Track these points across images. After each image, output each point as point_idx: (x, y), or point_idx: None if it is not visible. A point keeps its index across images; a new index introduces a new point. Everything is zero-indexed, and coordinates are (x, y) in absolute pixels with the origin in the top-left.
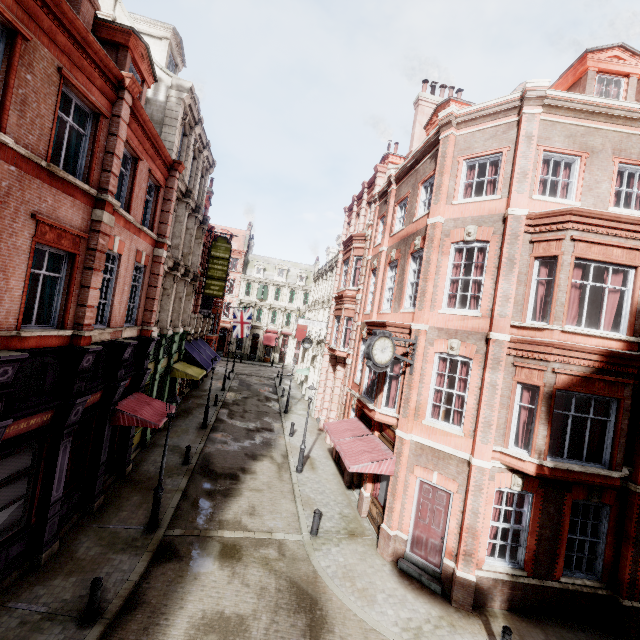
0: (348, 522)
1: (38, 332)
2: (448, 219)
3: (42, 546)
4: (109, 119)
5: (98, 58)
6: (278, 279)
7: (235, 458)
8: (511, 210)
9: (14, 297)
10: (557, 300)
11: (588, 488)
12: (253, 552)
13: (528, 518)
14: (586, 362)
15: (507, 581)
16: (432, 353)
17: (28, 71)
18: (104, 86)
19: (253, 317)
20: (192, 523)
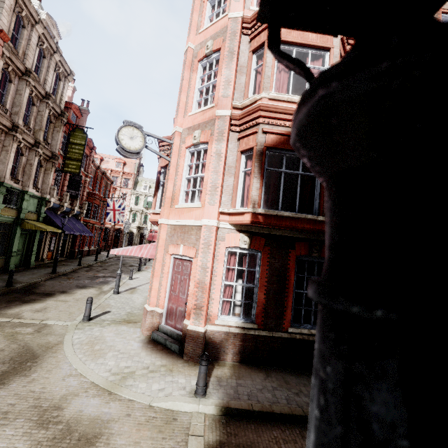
0: (131, 316)
1: None
2: (197, 45)
3: None
4: None
5: None
6: None
7: (64, 287)
8: (230, 14)
9: None
10: (264, 74)
11: (309, 244)
12: (7, 329)
13: (258, 275)
14: (290, 123)
15: (238, 334)
16: (184, 149)
17: None
18: None
19: (141, 221)
20: None
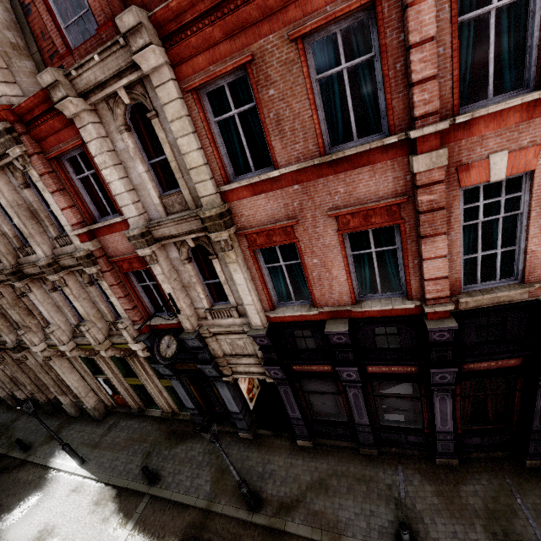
0: None
1: (368, 308)
2: None
3: (436, 452)
4: None
5: None
6: None
7: None
8: None
9: (341, 282)
10: None
11: None
12: None
13: None
14: None
15: None
16: None
17: (269, 87)
18: None
19: None
20: None
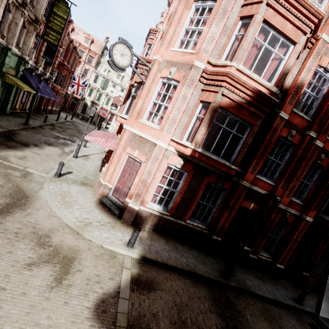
0: (86, 180)
1: None
2: None
3: None
4: None
5: None
6: (116, 80)
7: (35, 140)
8: None
9: None
10: (242, 46)
11: (218, 177)
12: (1, 169)
13: (180, 186)
14: (243, 94)
15: (157, 215)
16: (158, 77)
17: None
18: None
19: (95, 97)
20: None
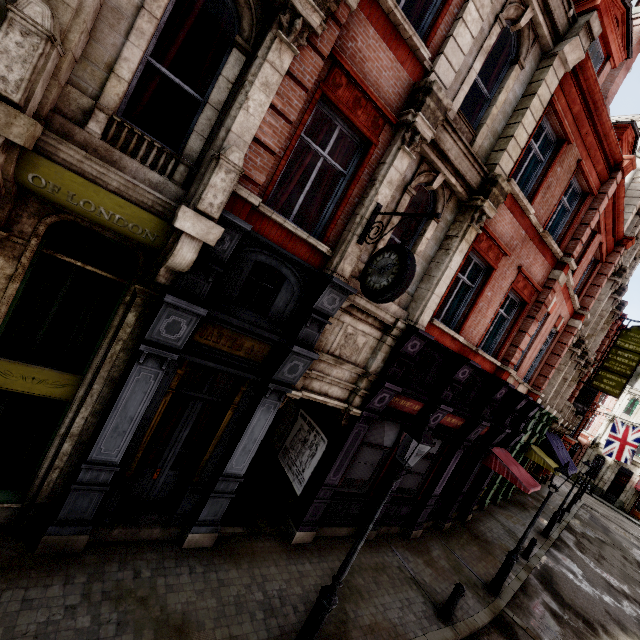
0: None
1: (485, 354)
2: None
3: (415, 523)
4: (593, 197)
5: (607, 148)
6: None
7: (589, 603)
8: None
9: (484, 323)
10: None
11: None
12: None
13: None
14: None
15: None
16: None
17: (559, 165)
18: (602, 170)
19: None
20: (534, 627)
